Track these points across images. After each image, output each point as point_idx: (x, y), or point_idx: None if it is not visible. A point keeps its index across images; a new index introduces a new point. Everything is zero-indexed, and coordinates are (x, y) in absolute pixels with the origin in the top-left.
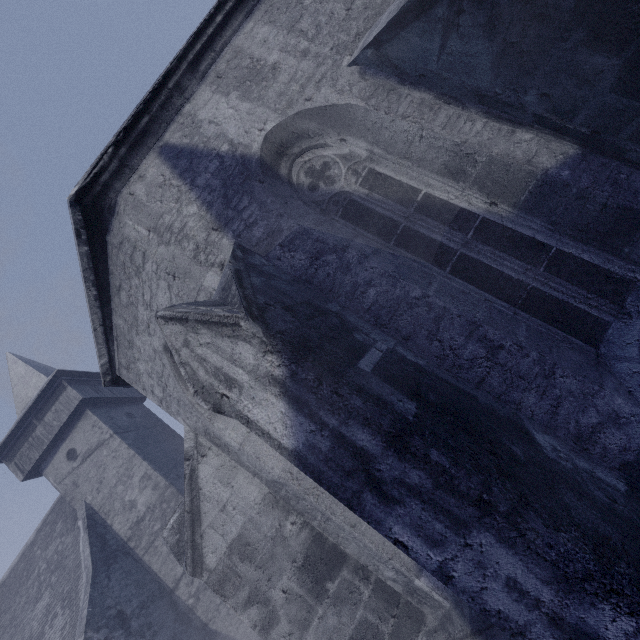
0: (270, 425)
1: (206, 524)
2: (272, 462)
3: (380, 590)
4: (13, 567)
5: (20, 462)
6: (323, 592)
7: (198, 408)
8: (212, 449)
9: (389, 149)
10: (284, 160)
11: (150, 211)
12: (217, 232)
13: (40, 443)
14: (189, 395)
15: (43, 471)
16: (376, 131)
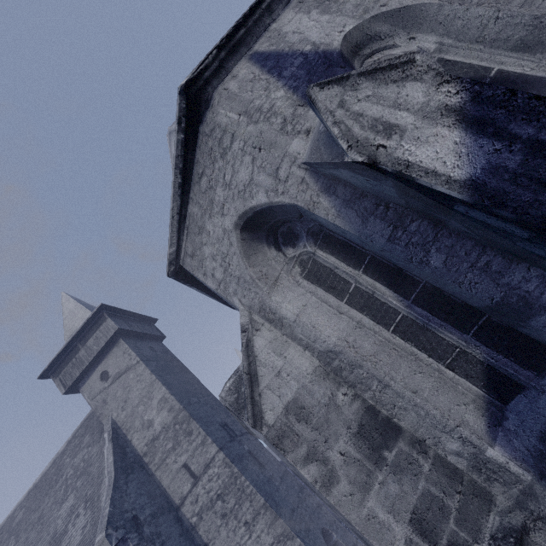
0: (437, 161)
1: (263, 385)
2: (328, 331)
3: (440, 465)
4: (45, 472)
5: (64, 378)
6: (381, 459)
7: (258, 283)
8: (265, 325)
9: (460, 37)
10: (356, 59)
11: (242, 99)
12: (303, 107)
13: (81, 363)
14: (251, 271)
15: (80, 388)
16: (448, 23)
